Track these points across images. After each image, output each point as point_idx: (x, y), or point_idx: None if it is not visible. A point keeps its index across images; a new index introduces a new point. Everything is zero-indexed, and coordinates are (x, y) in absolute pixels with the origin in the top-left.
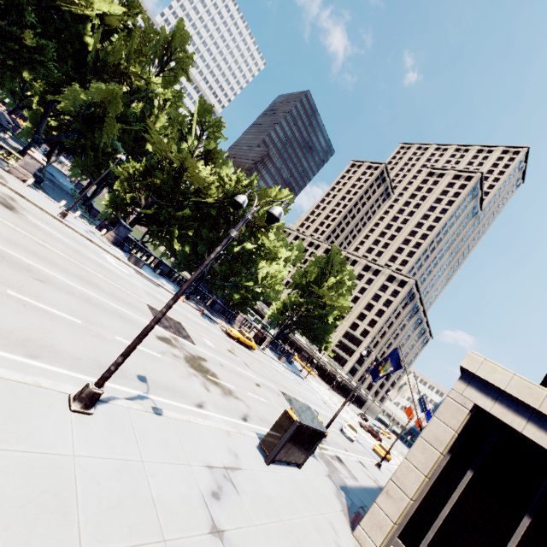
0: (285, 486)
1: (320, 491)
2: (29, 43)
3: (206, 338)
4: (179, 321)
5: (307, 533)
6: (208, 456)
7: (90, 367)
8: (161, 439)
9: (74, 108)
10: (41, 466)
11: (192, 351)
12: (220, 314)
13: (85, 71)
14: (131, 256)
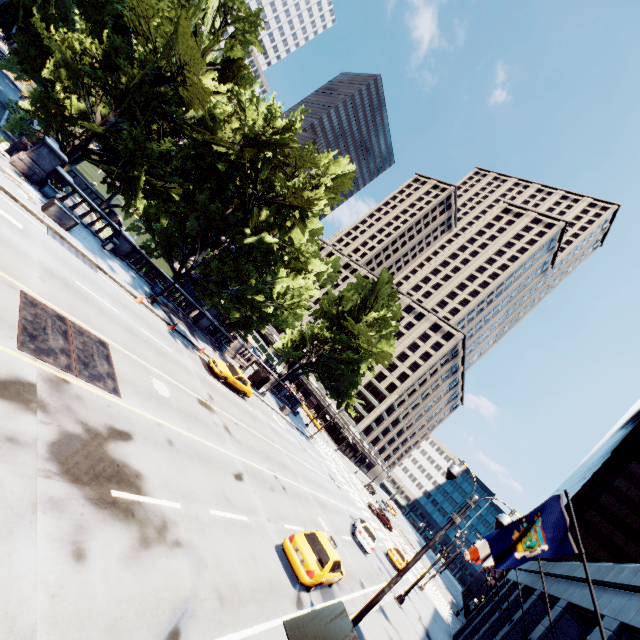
0: None
1: None
2: None
3: (158, 379)
4: (106, 340)
5: None
6: None
7: None
8: None
9: None
10: None
11: (98, 416)
12: (207, 333)
13: None
14: (48, 203)
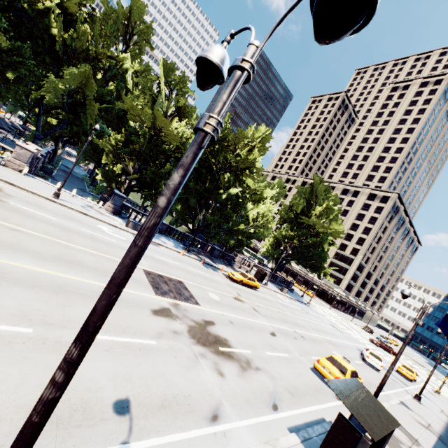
0: None
1: None
2: (4, 46)
3: (210, 292)
4: (180, 280)
5: None
6: None
7: (14, 433)
8: None
9: (58, 98)
10: None
11: (197, 316)
12: (220, 258)
13: (60, 63)
14: (127, 222)
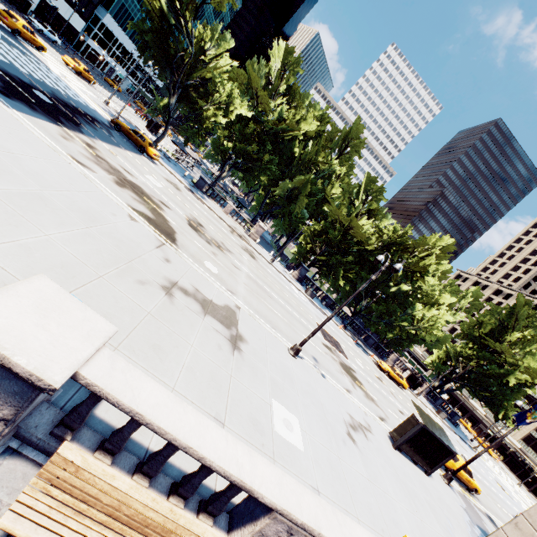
0: (407, 468)
1: (446, 502)
2: (265, 161)
3: (357, 360)
4: (337, 341)
5: (418, 497)
6: (349, 411)
7: (292, 342)
8: (325, 387)
9: (282, 192)
10: (283, 364)
11: (345, 362)
12: (373, 348)
13: (291, 168)
14: (307, 289)
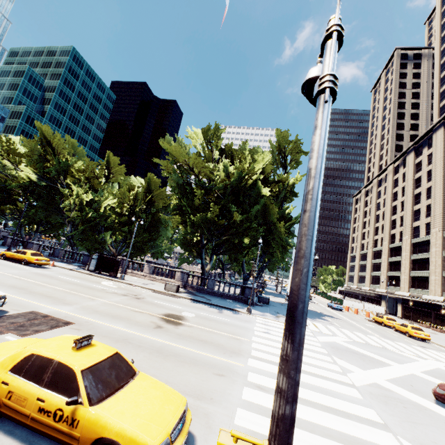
0: None
1: None
2: None
3: None
4: None
5: None
6: None
7: None
8: None
9: None
10: None
11: None
12: None
13: None
14: None
